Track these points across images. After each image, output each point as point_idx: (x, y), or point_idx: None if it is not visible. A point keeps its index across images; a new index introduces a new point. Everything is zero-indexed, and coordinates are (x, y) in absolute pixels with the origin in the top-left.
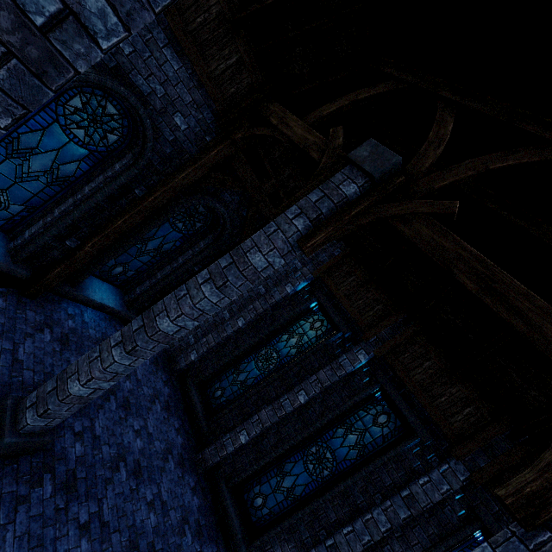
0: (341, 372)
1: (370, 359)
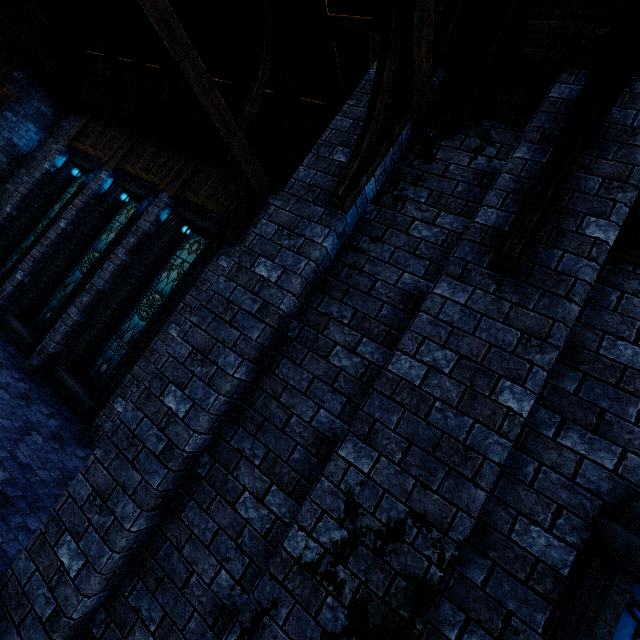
0: (90, 192)
1: (116, 179)
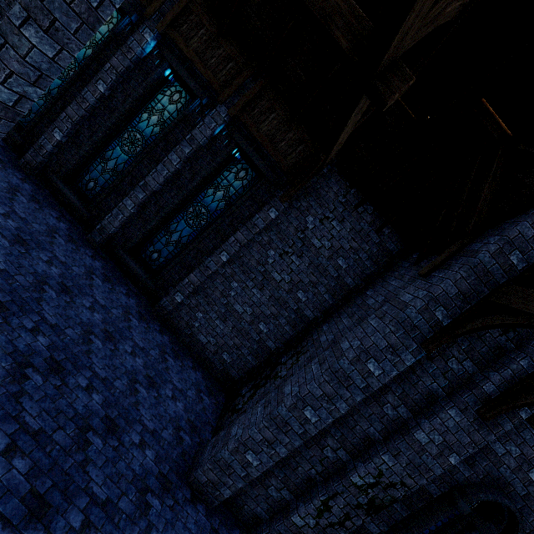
0: (132, 54)
1: (159, 41)
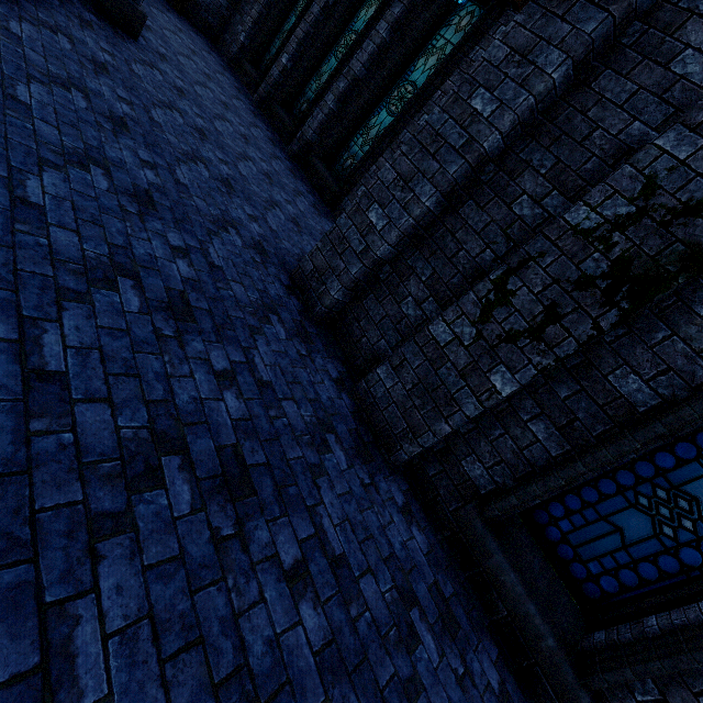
0: None
1: None
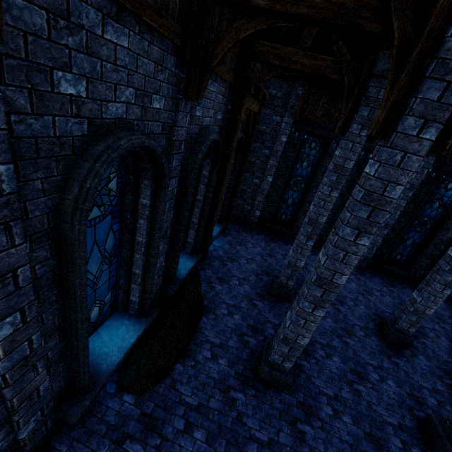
0: None
1: None
